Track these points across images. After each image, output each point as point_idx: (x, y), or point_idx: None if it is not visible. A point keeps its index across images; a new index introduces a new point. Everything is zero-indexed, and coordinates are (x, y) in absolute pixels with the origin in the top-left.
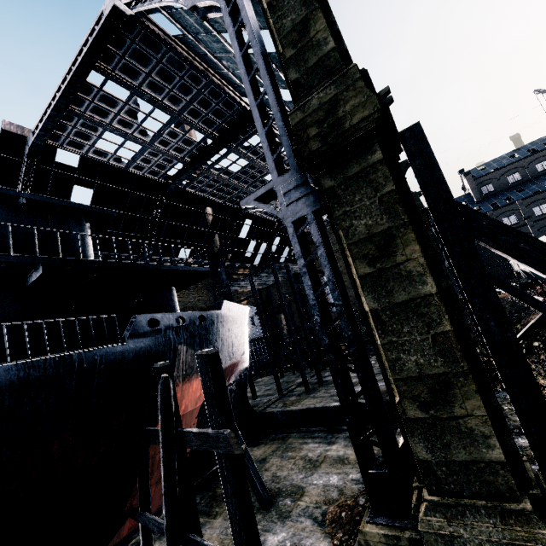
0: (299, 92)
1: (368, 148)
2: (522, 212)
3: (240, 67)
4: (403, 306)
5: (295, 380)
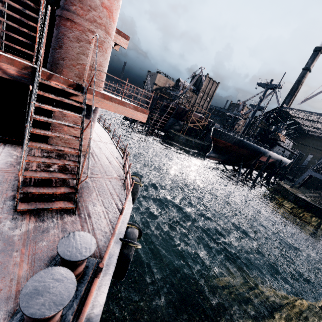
0: None
1: None
2: None
3: None
4: None
5: None
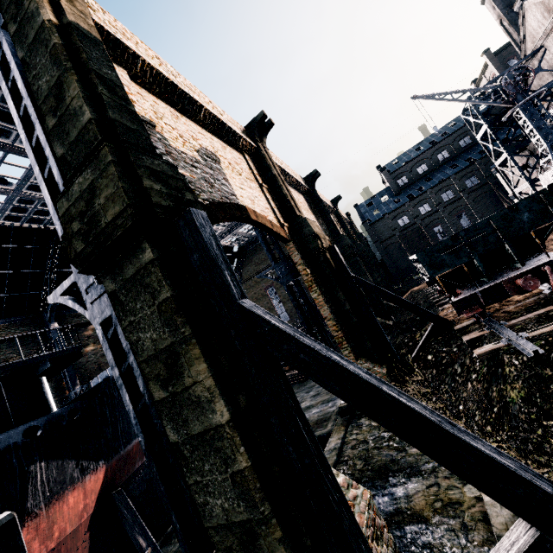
0: (67, 171)
1: (138, 245)
2: (433, 200)
3: (20, 132)
4: (200, 439)
5: None
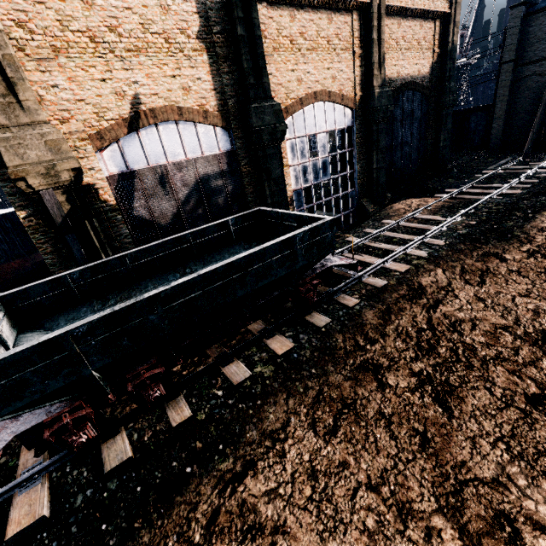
0: None
1: None
2: None
3: None
4: None
5: None
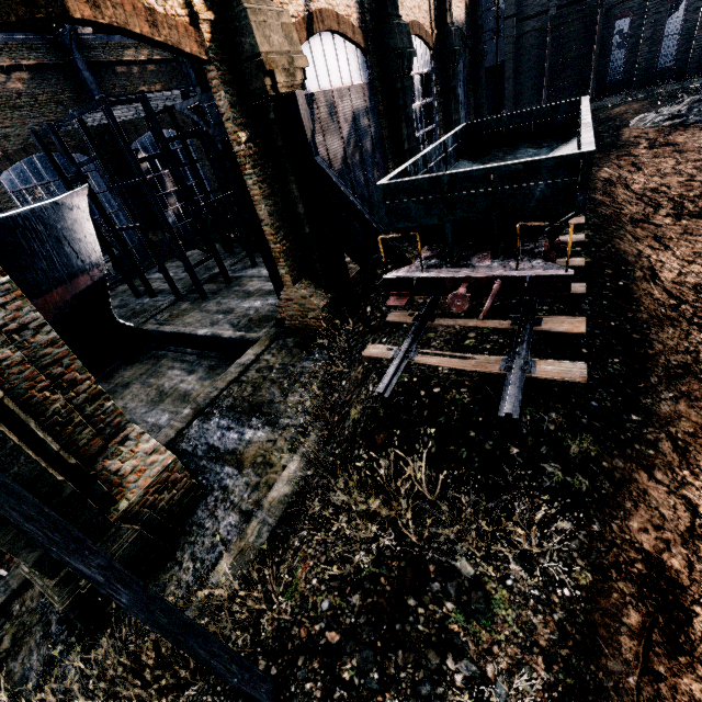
0: None
1: None
2: None
3: None
4: None
5: (215, 268)
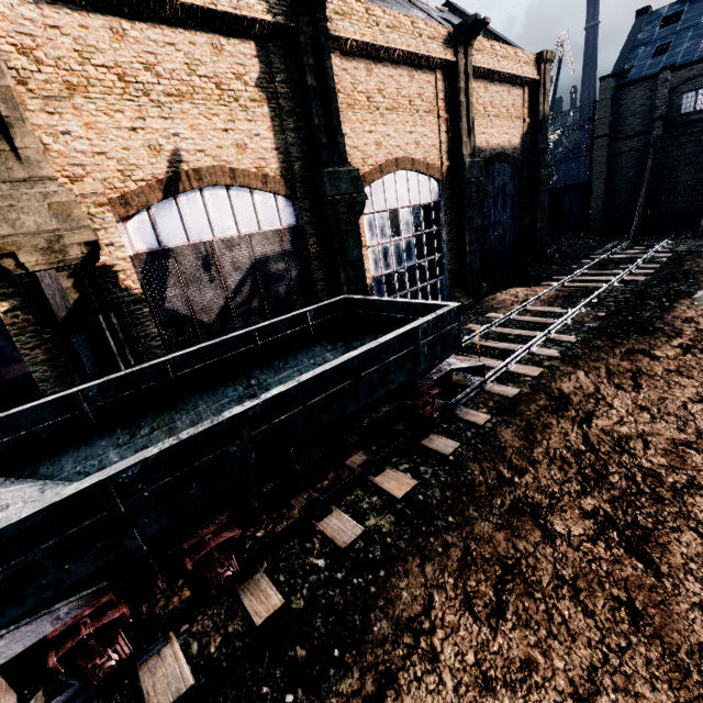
0: None
1: None
2: None
3: None
4: None
5: None
